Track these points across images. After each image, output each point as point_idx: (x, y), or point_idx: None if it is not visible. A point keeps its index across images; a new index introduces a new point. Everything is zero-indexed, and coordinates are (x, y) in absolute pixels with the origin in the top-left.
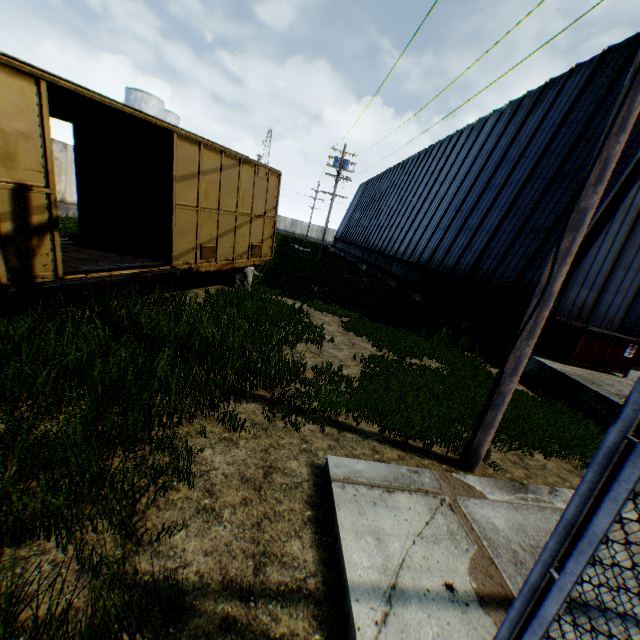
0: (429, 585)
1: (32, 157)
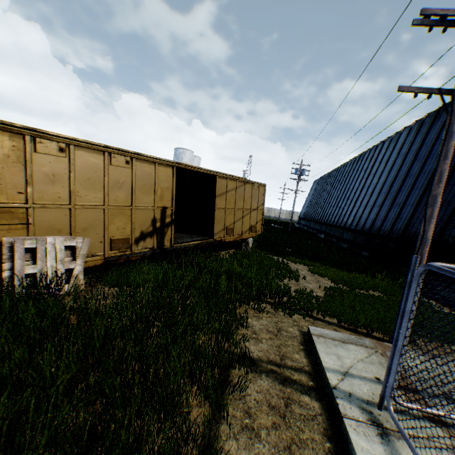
0: (365, 375)
1: (168, 196)
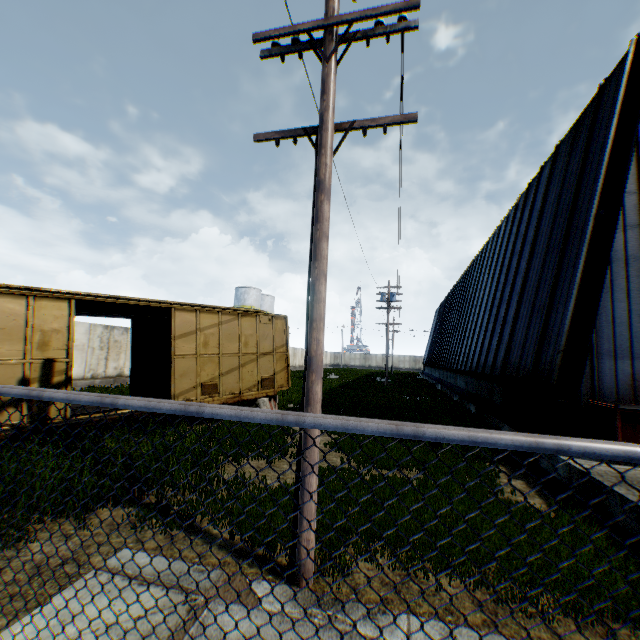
0: None
1: (60, 342)
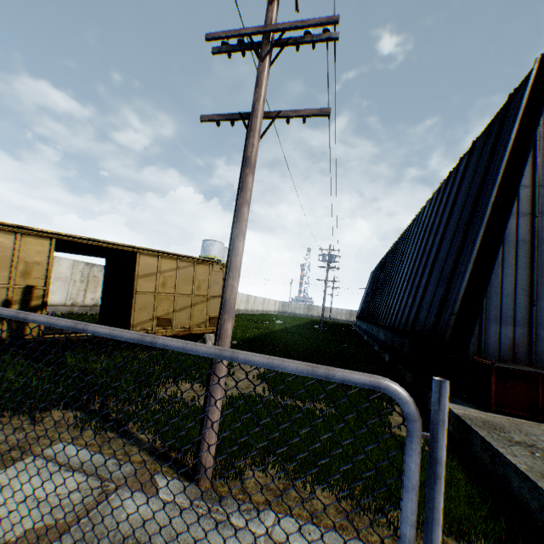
0: None
1: (40, 272)
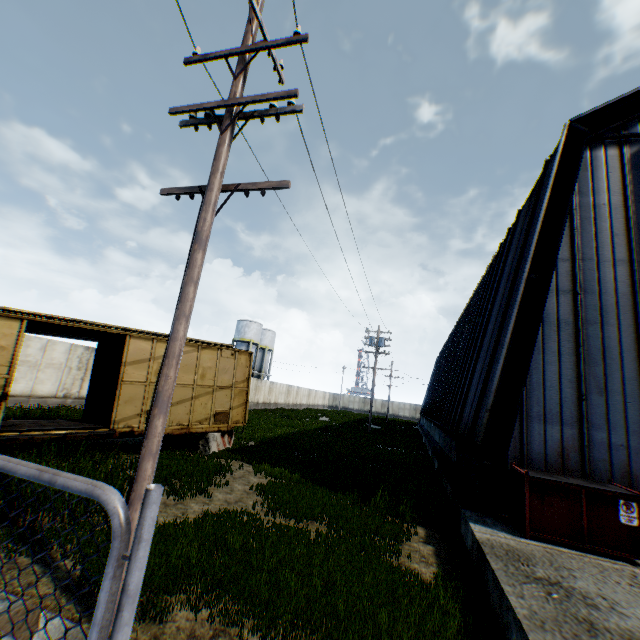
0: None
1: (5, 358)
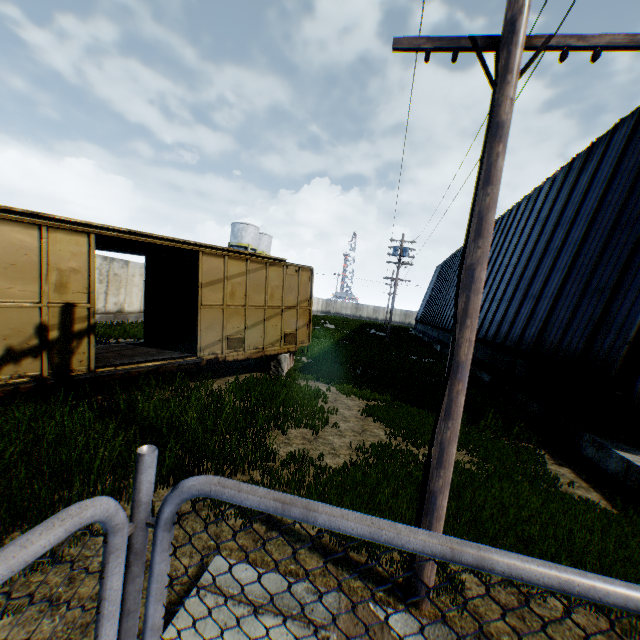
0: None
1: (80, 284)
